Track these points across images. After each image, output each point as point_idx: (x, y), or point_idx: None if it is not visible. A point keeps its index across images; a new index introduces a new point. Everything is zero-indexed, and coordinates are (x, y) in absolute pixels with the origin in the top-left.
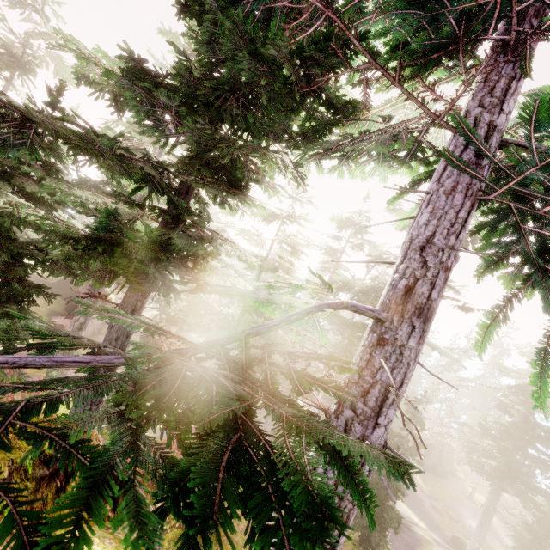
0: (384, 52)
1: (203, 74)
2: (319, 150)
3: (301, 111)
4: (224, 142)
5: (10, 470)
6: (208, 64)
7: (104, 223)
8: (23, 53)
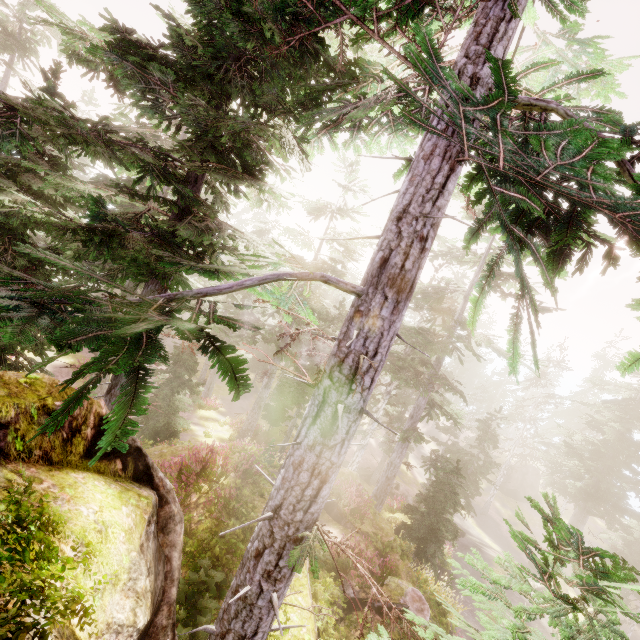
0: (359, 1)
1: (205, 40)
2: (323, 122)
3: (308, 77)
4: (223, 119)
5: (17, 412)
6: (208, 28)
7: (94, 211)
8: (20, 29)
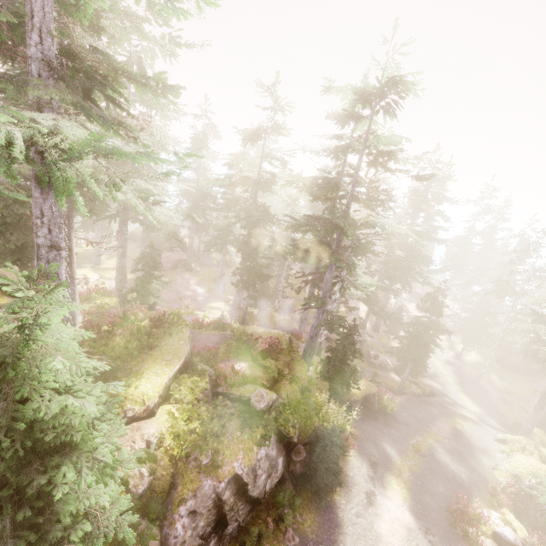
0: None
1: None
2: None
3: None
4: None
5: None
6: None
7: None
8: None
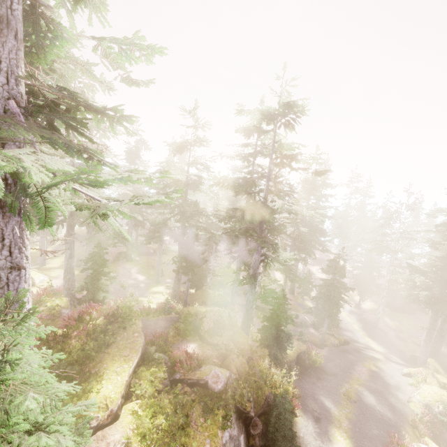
0: None
1: None
2: None
3: None
4: None
5: None
6: None
7: None
8: None
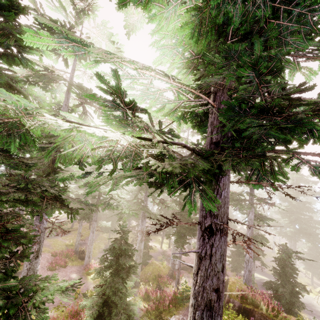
0: None
1: None
2: None
3: None
4: None
5: None
6: None
7: None
8: None
